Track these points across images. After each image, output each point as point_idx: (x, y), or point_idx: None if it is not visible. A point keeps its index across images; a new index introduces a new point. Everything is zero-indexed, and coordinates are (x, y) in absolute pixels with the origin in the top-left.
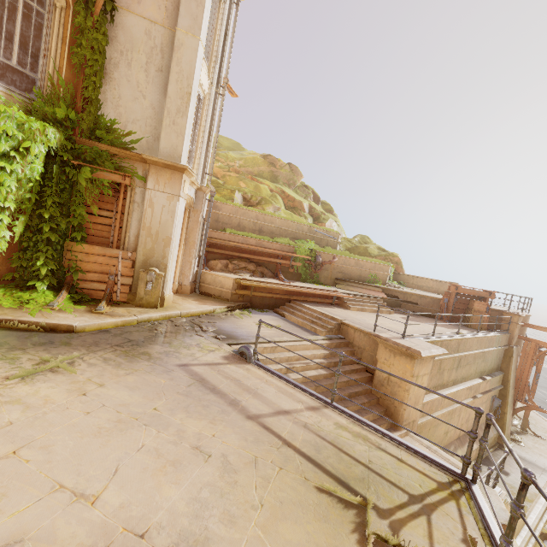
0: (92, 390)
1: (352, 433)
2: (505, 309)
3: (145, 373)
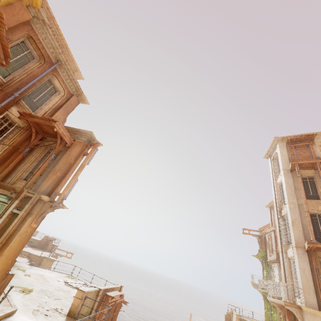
0: (33, 272)
1: (59, 273)
2: (53, 243)
3: (31, 270)
